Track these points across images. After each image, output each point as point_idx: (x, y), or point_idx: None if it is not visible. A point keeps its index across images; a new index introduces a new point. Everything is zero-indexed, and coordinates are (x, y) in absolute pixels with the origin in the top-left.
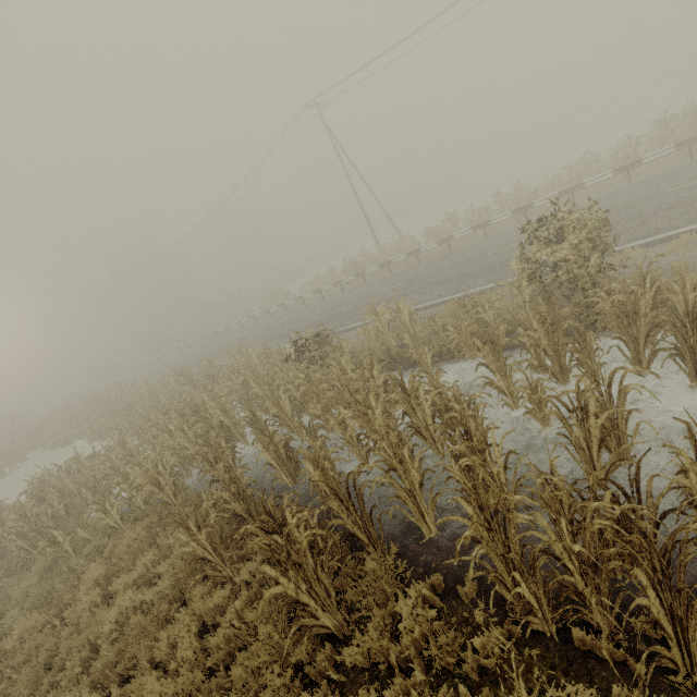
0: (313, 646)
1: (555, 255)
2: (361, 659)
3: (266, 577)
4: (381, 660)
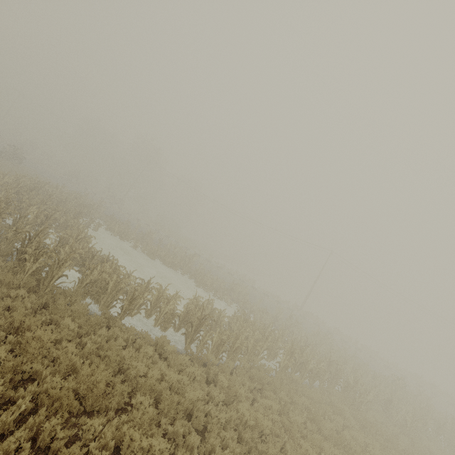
0: None
1: None
2: None
3: None
4: None
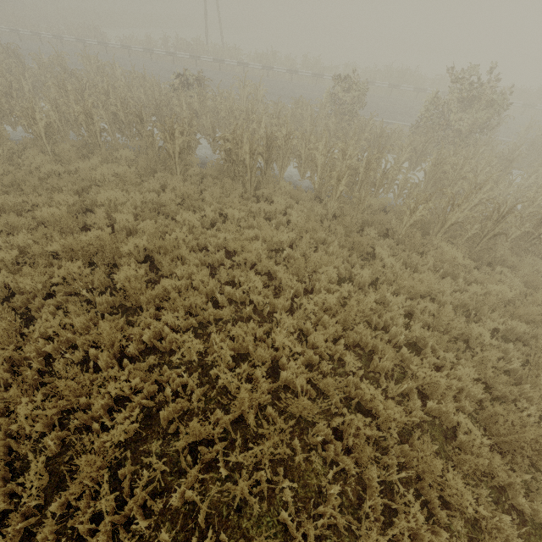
0: (243, 191)
1: (346, 96)
2: (267, 194)
3: (208, 174)
4: (274, 195)
